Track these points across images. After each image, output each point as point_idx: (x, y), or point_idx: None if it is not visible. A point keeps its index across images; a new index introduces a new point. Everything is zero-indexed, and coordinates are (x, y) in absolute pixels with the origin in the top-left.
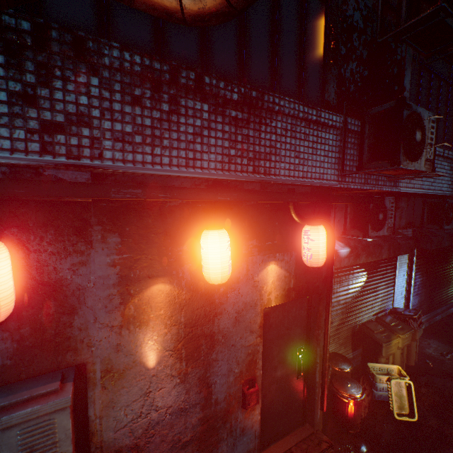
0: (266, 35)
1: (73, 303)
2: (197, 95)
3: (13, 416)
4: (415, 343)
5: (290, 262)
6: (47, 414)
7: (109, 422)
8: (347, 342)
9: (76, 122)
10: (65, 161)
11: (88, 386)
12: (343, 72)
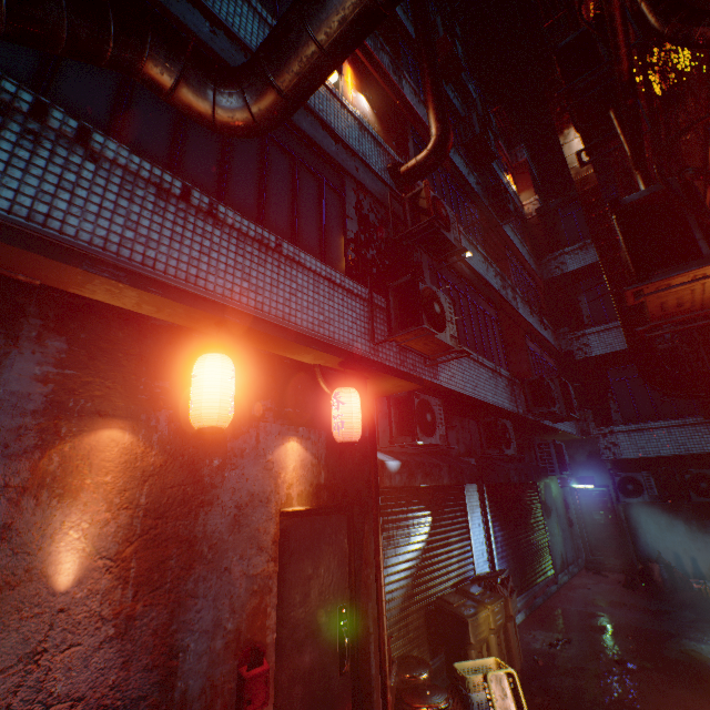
0: (287, 201)
1: None
2: (209, 219)
3: None
4: (514, 626)
5: (319, 445)
6: None
7: None
8: (421, 637)
9: (54, 193)
10: (24, 222)
11: None
12: (365, 254)
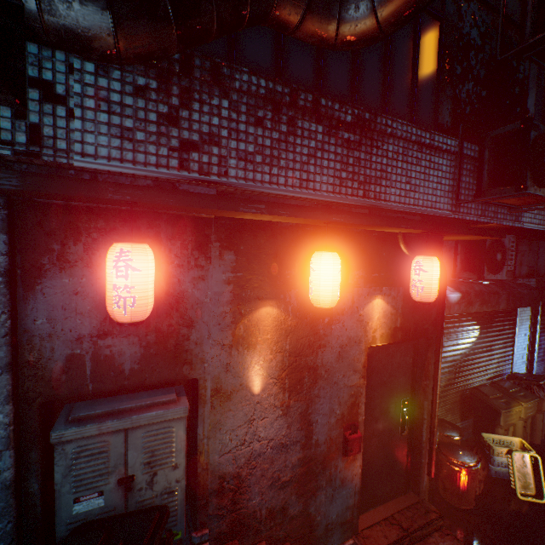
0: (378, 57)
1: (192, 316)
2: (312, 117)
3: (141, 416)
4: (542, 416)
5: (397, 299)
6: (167, 421)
7: (215, 444)
8: (455, 408)
9: (208, 142)
10: (198, 177)
11: (199, 402)
12: (458, 93)
